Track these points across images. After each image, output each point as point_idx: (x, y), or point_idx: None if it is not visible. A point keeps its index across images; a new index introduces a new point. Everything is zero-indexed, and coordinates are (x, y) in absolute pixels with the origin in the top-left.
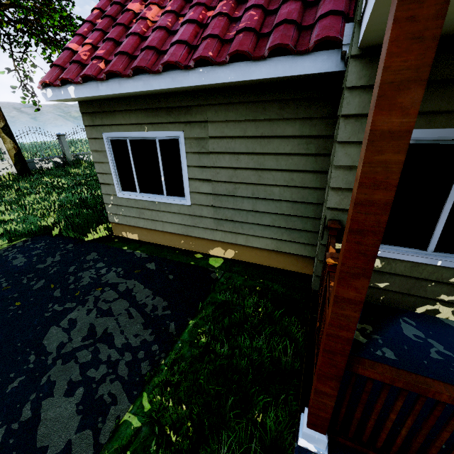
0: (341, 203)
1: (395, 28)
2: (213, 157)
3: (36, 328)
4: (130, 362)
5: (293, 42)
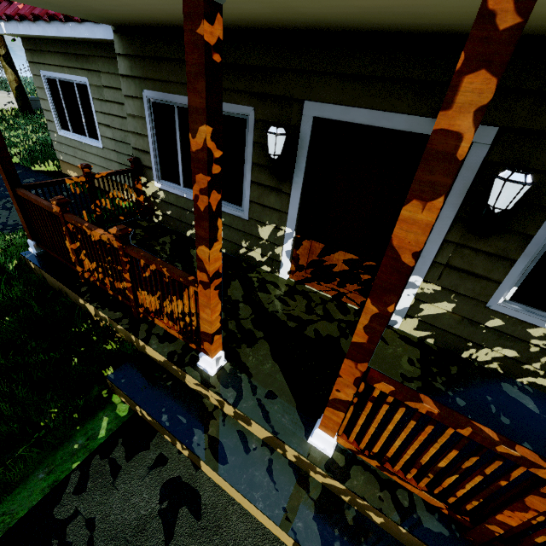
0: (137, 144)
1: None
2: (108, 105)
3: None
4: None
5: None
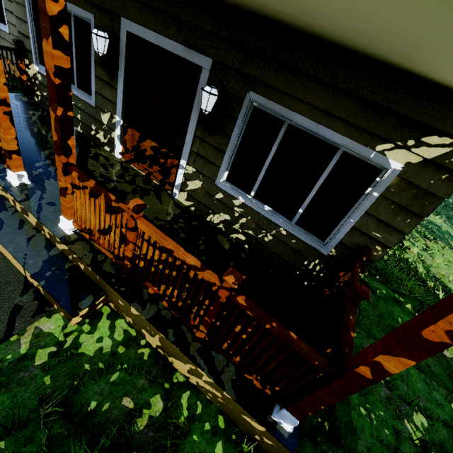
0: (20, 29)
1: None
2: None
3: None
4: None
5: None
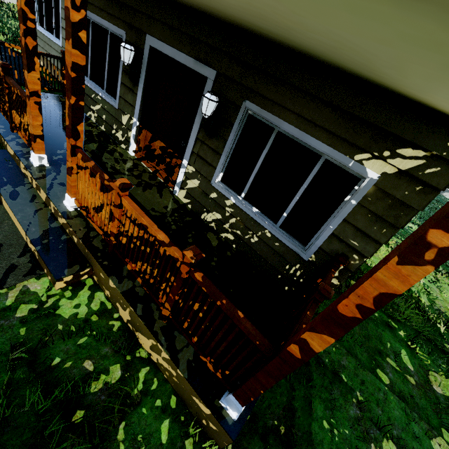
0: None
1: None
2: None
3: None
4: None
5: None
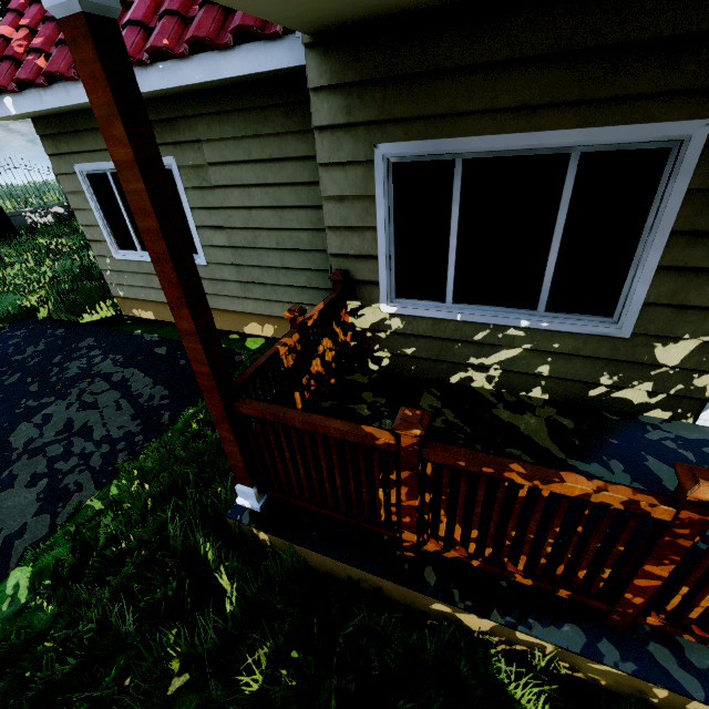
0: (343, 248)
1: (79, 69)
2: (219, 193)
3: (3, 426)
4: (107, 453)
5: (260, 21)
